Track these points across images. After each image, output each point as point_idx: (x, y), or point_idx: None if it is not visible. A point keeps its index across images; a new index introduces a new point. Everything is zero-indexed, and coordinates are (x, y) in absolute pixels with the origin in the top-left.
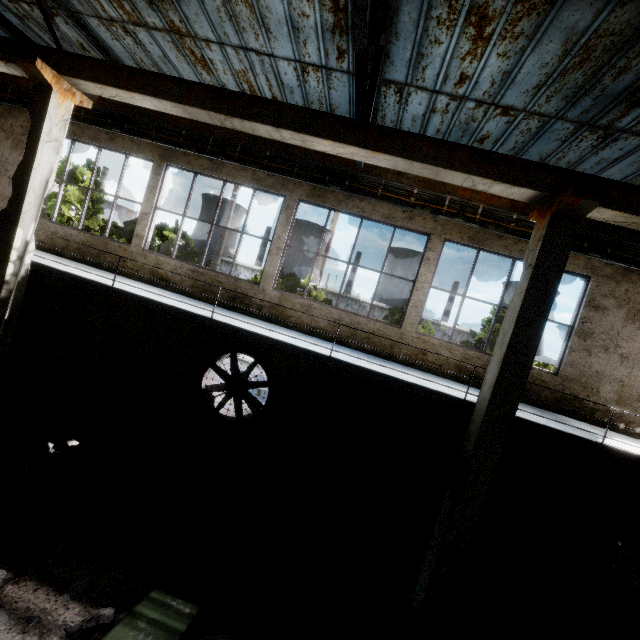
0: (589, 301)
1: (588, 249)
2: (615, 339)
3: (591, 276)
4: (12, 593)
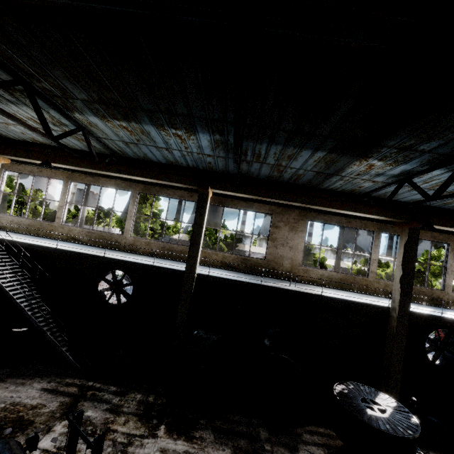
0: None
1: None
2: None
3: None
4: None
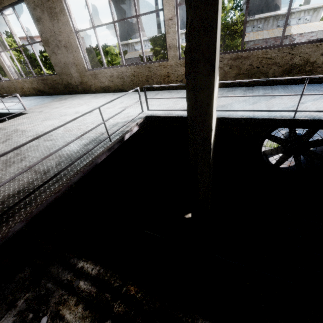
0: (33, 18)
1: None
2: (56, 37)
3: None
4: None
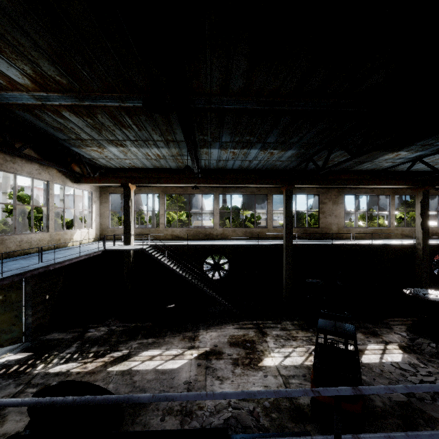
0: None
1: None
2: None
3: None
4: None
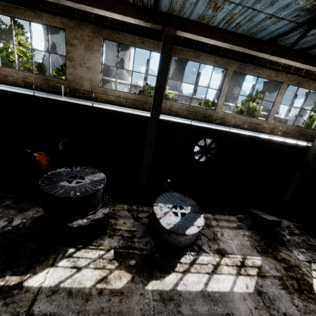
0: None
1: None
2: None
3: None
4: (217, 217)
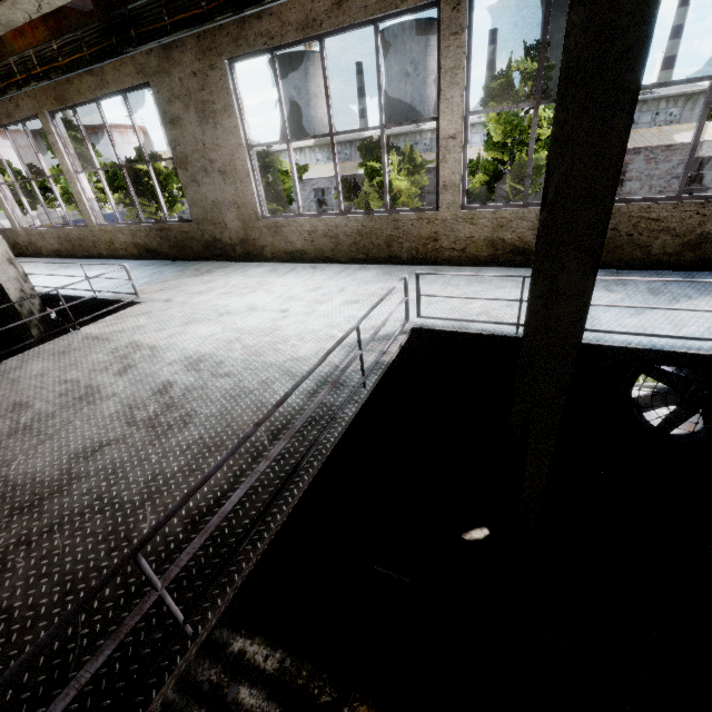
0: (164, 117)
1: (120, 46)
2: (206, 154)
3: (147, 82)
4: None
